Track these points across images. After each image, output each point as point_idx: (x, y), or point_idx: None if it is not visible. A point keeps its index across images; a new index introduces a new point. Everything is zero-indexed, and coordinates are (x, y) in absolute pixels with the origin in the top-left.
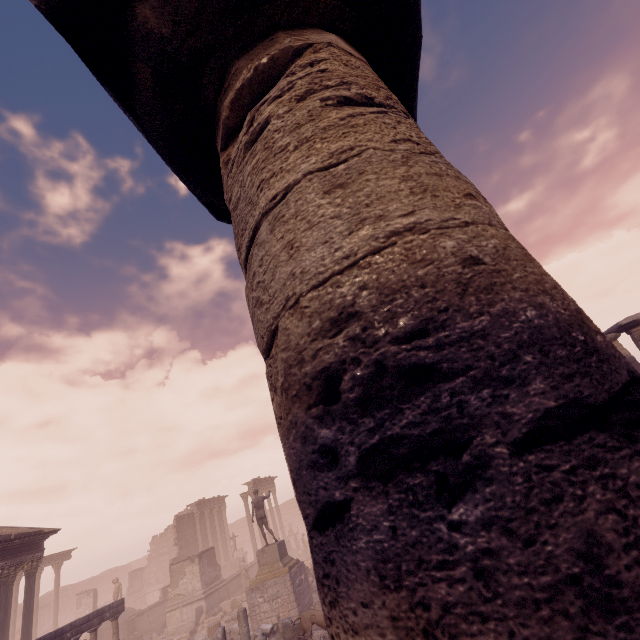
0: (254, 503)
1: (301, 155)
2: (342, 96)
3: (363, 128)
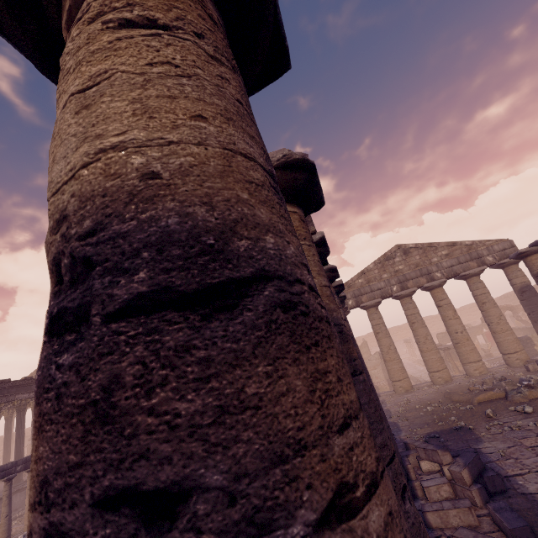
0: None
1: (73, 77)
2: (123, 18)
3: (123, 51)
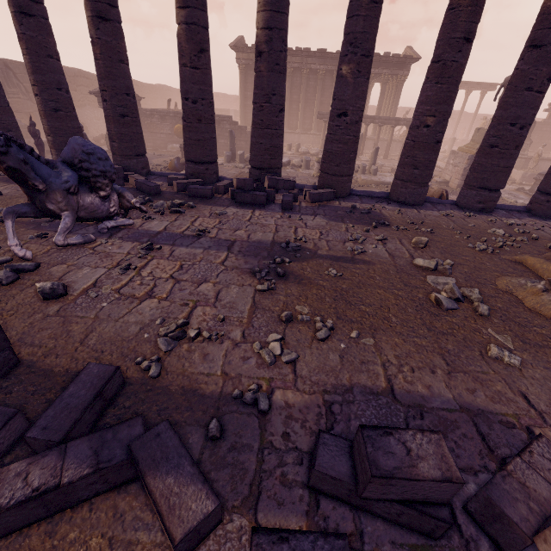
0: (504, 81)
1: None
2: None
3: None
